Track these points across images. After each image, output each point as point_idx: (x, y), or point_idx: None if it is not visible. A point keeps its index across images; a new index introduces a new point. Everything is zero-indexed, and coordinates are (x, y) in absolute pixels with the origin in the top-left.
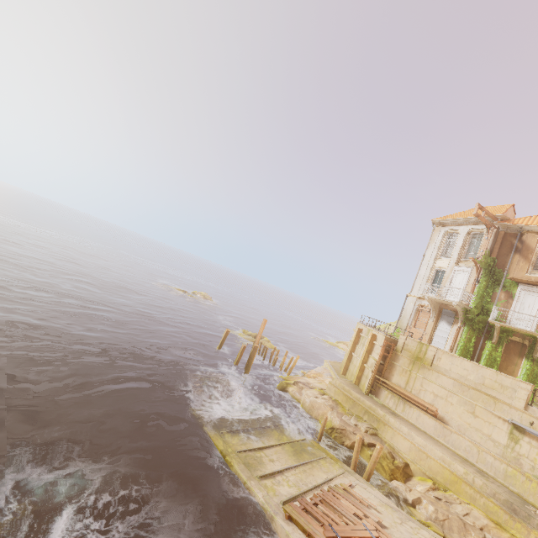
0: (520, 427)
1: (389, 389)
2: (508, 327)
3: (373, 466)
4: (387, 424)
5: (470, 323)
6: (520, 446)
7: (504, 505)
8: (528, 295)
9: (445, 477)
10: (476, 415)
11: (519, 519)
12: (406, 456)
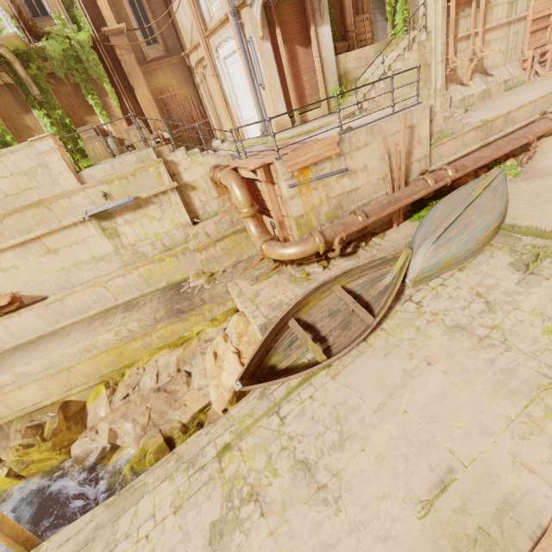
0: (102, 213)
1: None
2: None
3: (3, 529)
4: None
5: None
6: (125, 235)
7: (170, 317)
8: None
9: (109, 363)
10: (55, 250)
11: (189, 313)
12: (52, 401)
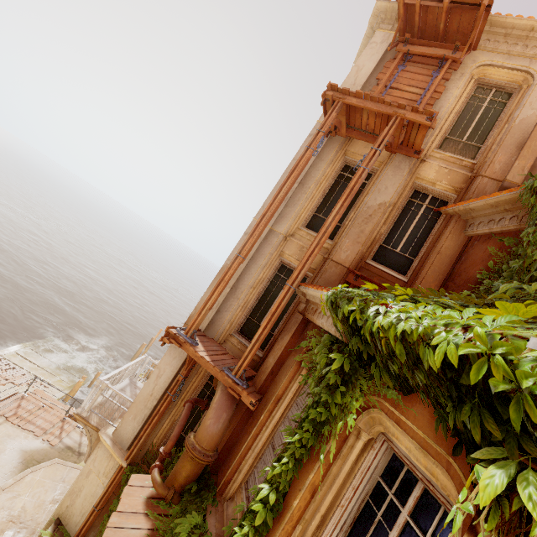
0: None
1: None
2: None
3: (71, 391)
4: None
5: None
6: None
7: None
8: None
9: None
10: None
11: None
12: None
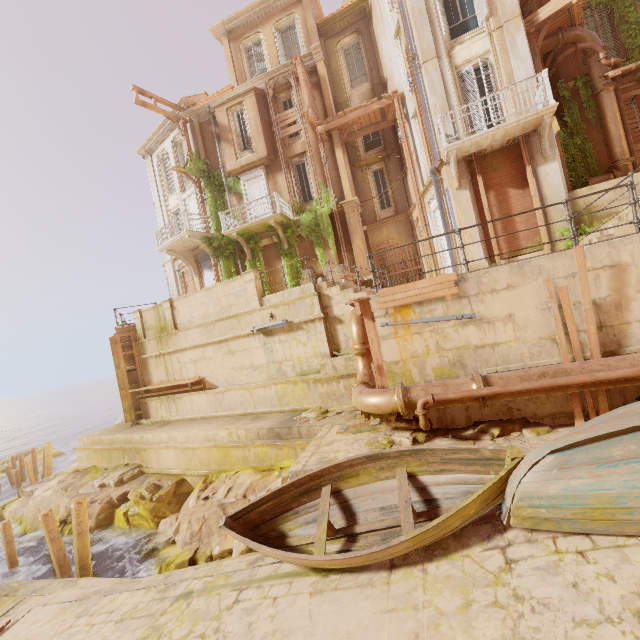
0: (264, 329)
1: (155, 396)
2: (243, 230)
3: (80, 542)
4: (146, 447)
5: (220, 252)
6: (277, 352)
7: (270, 438)
8: (252, 185)
9: (216, 460)
10: (233, 352)
11: (284, 441)
12: (176, 472)
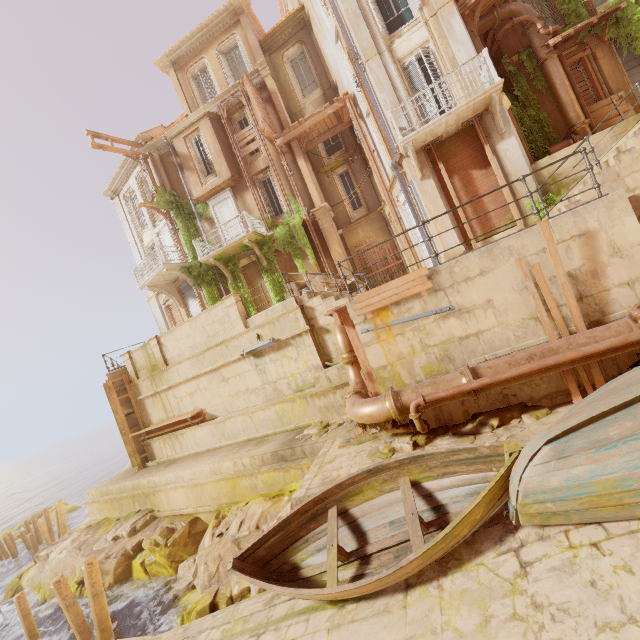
0: (253, 351)
1: (158, 436)
2: (219, 254)
3: (96, 604)
4: (155, 491)
5: (200, 280)
6: (270, 372)
7: (275, 462)
8: (222, 208)
9: (226, 493)
10: (227, 379)
11: (289, 463)
12: (188, 511)
